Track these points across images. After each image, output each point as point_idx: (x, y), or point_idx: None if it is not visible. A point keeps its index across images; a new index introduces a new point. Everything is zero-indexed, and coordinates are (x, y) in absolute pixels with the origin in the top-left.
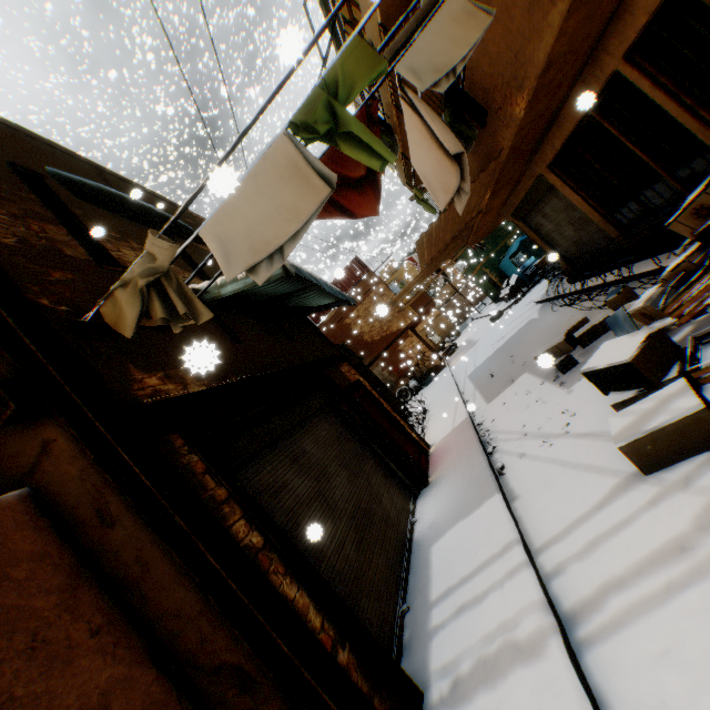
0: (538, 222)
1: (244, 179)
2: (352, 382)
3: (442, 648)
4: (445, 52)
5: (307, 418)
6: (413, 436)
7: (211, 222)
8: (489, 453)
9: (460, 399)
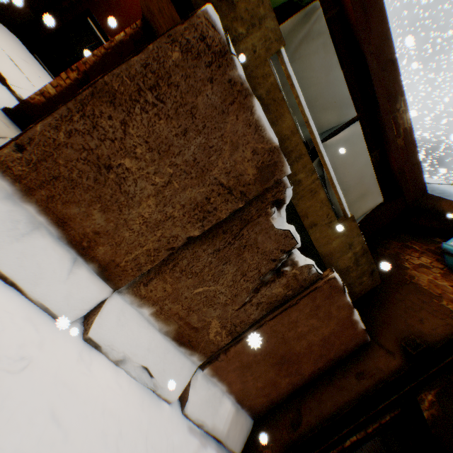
0: None
1: None
2: None
3: None
4: None
5: None
6: None
7: None
8: None
9: None
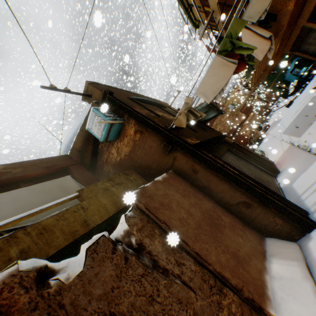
0: (305, 48)
1: (206, 73)
2: (232, 142)
3: (309, 201)
4: (260, 6)
5: (224, 153)
6: (264, 159)
7: (198, 89)
8: (307, 151)
9: (282, 141)
